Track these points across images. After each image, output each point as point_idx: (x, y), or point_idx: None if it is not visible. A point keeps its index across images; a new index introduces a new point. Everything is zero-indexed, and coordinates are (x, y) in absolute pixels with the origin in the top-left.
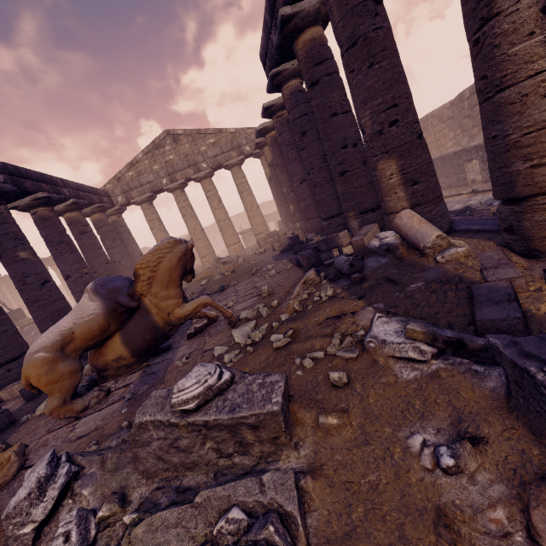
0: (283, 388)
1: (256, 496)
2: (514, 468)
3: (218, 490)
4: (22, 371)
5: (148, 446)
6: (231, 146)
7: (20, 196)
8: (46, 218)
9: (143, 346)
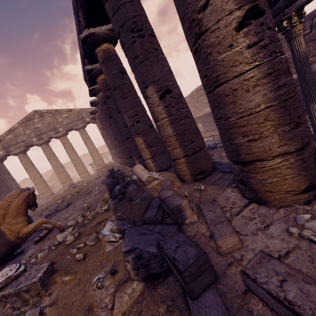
0: (46, 269)
1: None
2: (121, 280)
3: None
4: None
5: None
6: (78, 118)
7: None
8: None
9: (0, 256)
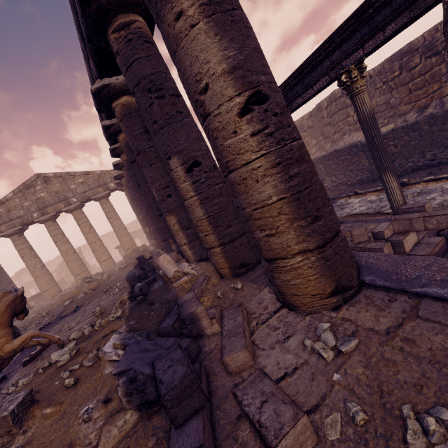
0: (22, 399)
1: None
2: (114, 410)
3: None
4: None
5: None
6: (98, 184)
7: None
8: None
9: None
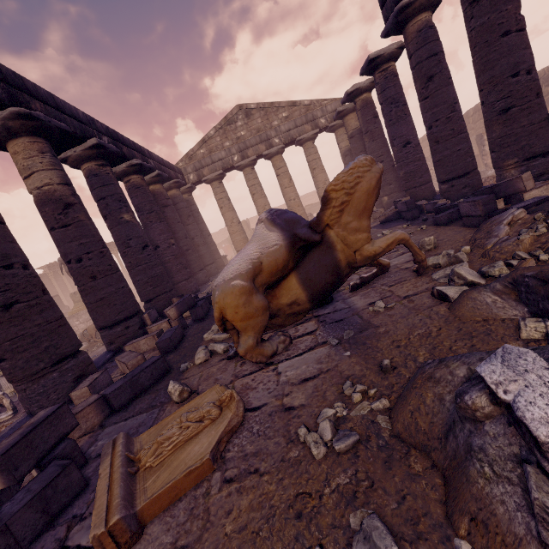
0: None
1: None
2: None
3: None
4: (216, 301)
5: None
6: (305, 119)
7: (117, 162)
8: (138, 186)
9: (323, 290)
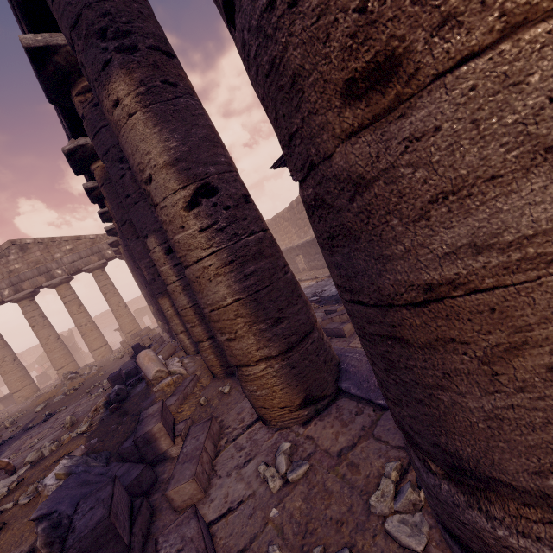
0: None
1: None
2: None
3: None
4: None
5: None
6: (91, 251)
7: None
8: None
9: None
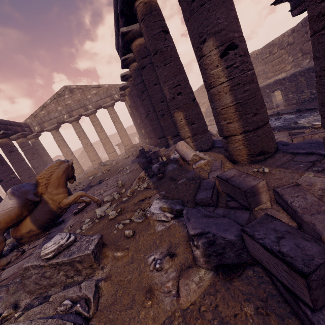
0: (97, 242)
1: (77, 293)
2: (182, 265)
3: (60, 293)
4: None
5: (30, 278)
6: (106, 95)
7: None
8: None
9: (45, 223)
